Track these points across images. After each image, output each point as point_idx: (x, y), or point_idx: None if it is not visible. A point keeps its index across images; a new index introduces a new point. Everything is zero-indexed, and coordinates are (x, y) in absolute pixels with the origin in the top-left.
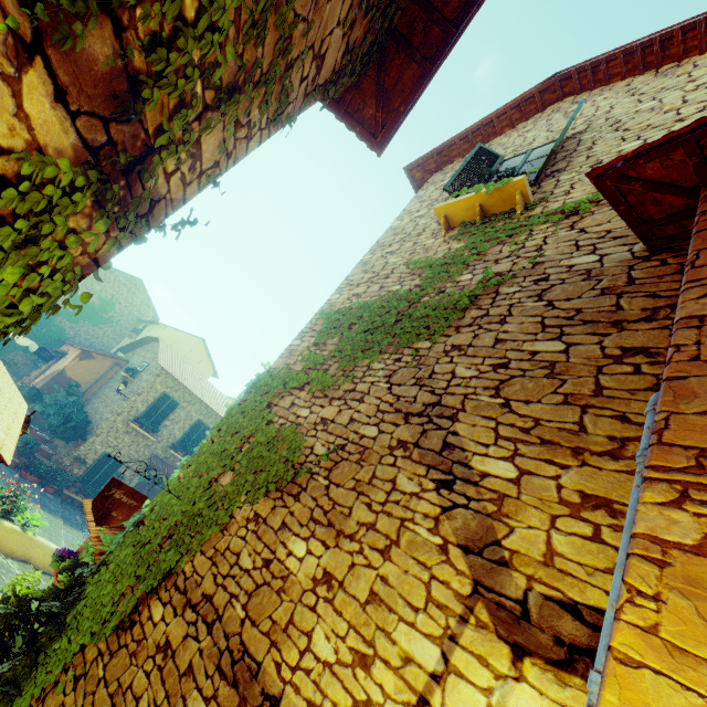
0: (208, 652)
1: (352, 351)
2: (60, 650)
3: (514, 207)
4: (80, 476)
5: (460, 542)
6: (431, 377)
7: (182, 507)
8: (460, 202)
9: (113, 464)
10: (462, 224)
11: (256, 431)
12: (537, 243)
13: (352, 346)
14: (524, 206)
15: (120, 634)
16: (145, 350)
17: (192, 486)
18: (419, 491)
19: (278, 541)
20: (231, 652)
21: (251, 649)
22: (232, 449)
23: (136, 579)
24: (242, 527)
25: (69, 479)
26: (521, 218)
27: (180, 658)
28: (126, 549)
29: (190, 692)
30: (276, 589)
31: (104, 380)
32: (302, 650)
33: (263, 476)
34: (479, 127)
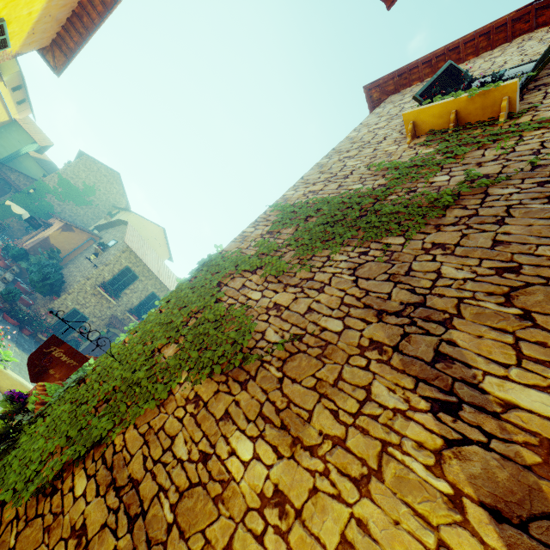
0: None
1: (310, 241)
2: None
3: (494, 115)
4: (52, 324)
5: (483, 499)
6: (408, 274)
7: (123, 372)
8: (433, 108)
9: (80, 318)
10: (430, 132)
11: (204, 307)
12: (532, 147)
13: (310, 236)
14: (507, 114)
15: (40, 499)
16: (115, 230)
17: (135, 353)
18: (405, 408)
19: (220, 434)
20: None
21: None
22: (178, 321)
23: (67, 439)
24: (180, 407)
25: (43, 326)
26: (505, 125)
27: None
28: (64, 405)
29: None
30: (213, 495)
31: (80, 250)
32: None
33: (208, 355)
34: (444, 52)
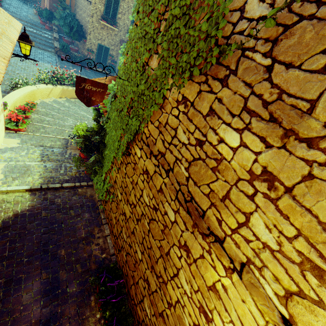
0: (169, 186)
1: None
2: (108, 155)
3: None
4: (95, 59)
5: None
6: None
7: (131, 88)
8: None
9: (105, 50)
10: None
11: (169, 3)
12: None
13: None
14: None
15: (126, 157)
16: None
17: (133, 70)
18: None
19: (208, 127)
20: (183, 194)
21: (196, 199)
22: (151, 31)
23: (123, 130)
24: (174, 108)
25: (91, 62)
26: None
27: (155, 182)
28: (114, 112)
29: (164, 201)
30: (211, 167)
31: None
32: (239, 222)
33: (184, 59)
34: None
